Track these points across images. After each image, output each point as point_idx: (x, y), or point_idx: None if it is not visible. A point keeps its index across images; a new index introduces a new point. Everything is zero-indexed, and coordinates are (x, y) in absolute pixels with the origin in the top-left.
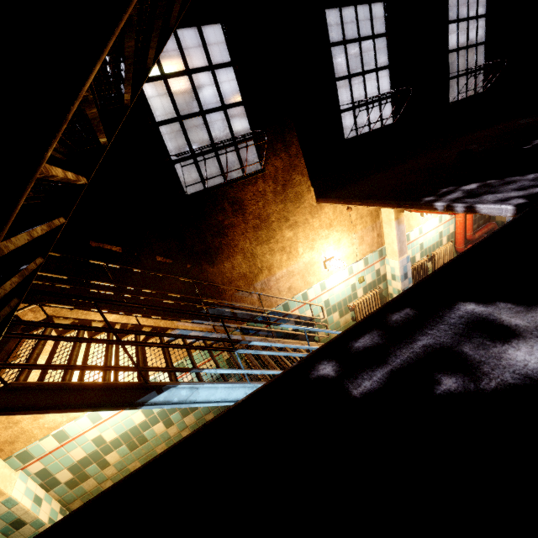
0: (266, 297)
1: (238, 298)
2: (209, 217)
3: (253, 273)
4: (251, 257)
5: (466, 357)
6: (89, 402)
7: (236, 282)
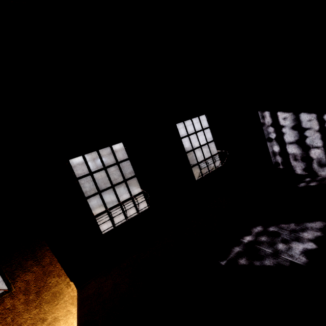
0: None
1: None
2: None
3: None
4: None
5: None
6: None
7: None
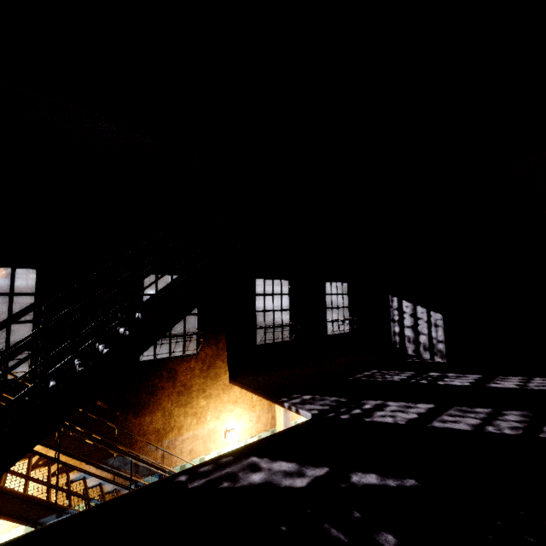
0: (169, 455)
1: (145, 451)
2: (149, 378)
3: (165, 430)
4: (169, 416)
5: (238, 476)
6: (7, 510)
7: (149, 436)
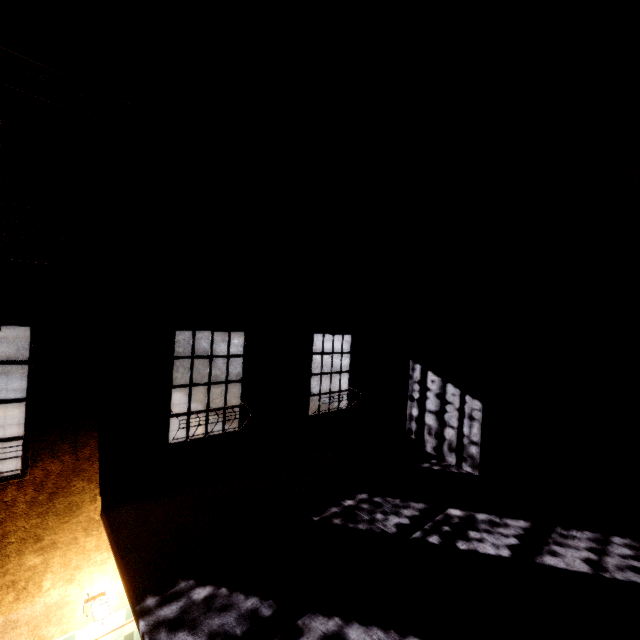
0: None
1: None
2: None
3: None
4: None
5: None
6: None
7: None
